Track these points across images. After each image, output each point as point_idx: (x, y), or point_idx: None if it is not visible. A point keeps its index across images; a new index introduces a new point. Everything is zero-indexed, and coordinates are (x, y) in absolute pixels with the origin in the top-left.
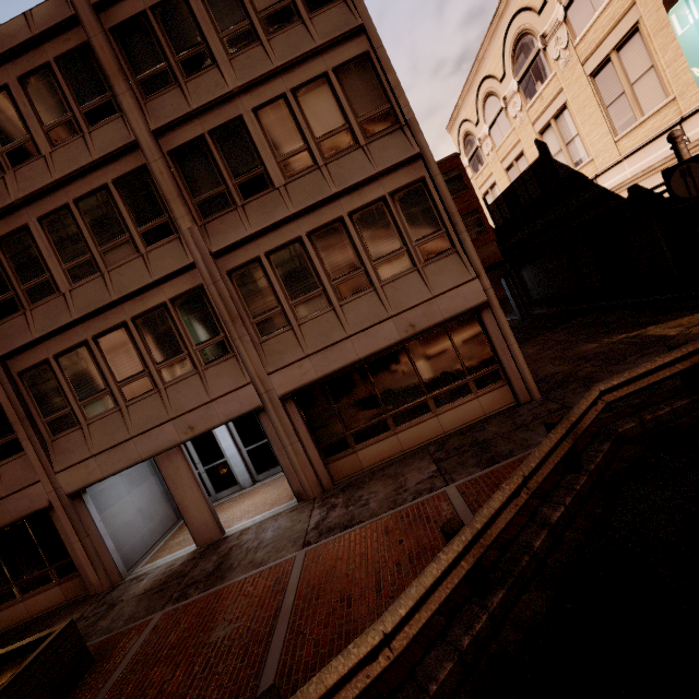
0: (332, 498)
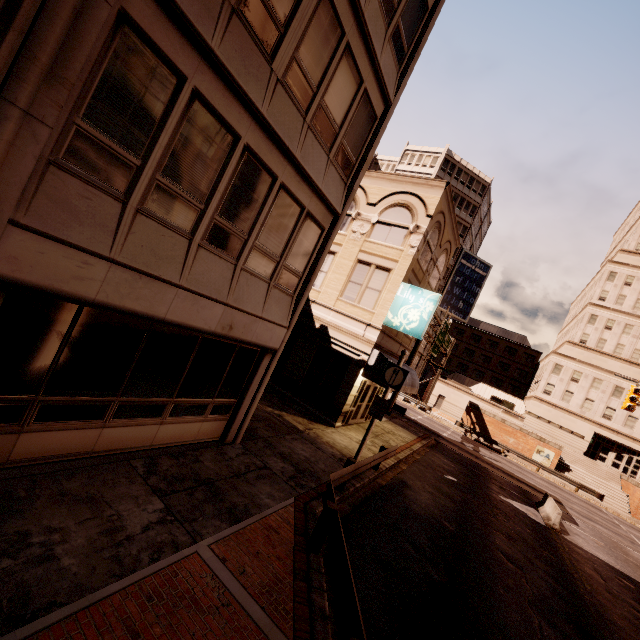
0: None
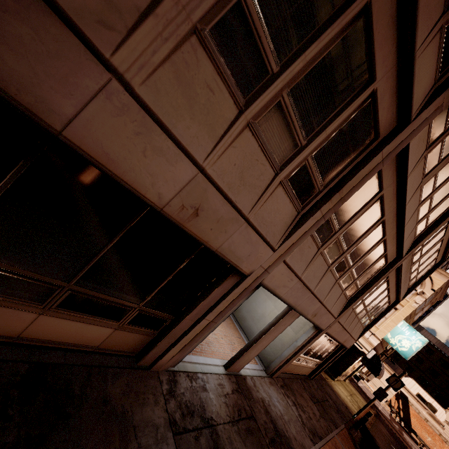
0: (286, 391)
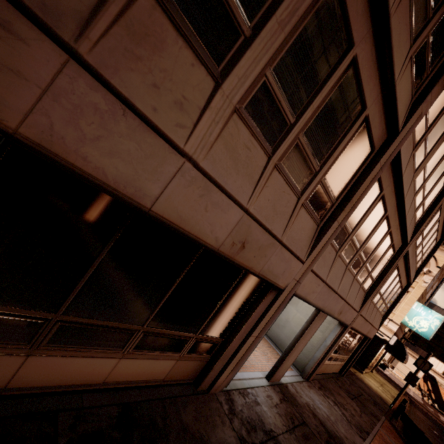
0: (325, 392)
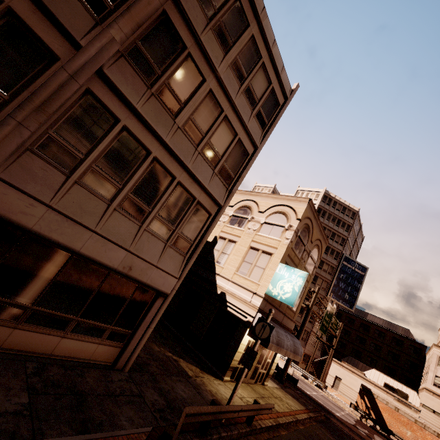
0: None
